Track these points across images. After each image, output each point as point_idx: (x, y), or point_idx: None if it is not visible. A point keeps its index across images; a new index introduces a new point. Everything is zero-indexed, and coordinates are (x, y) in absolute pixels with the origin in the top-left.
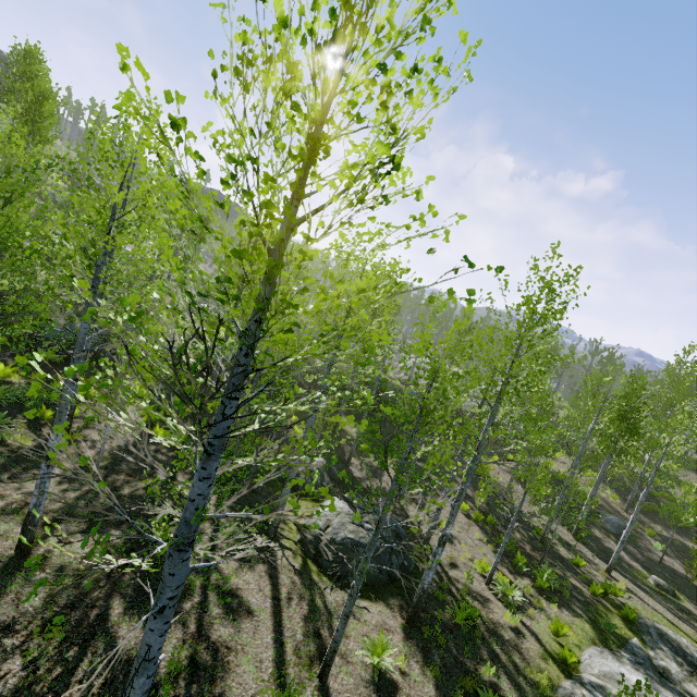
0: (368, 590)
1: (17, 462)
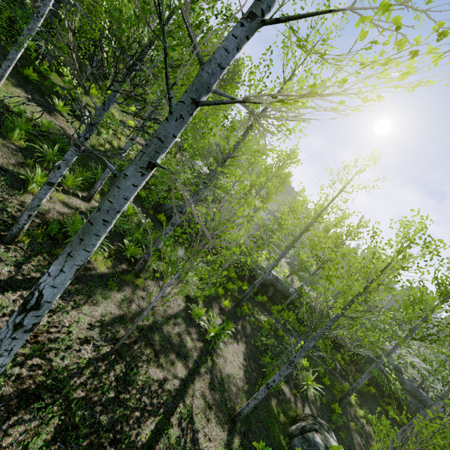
0: None
1: (79, 280)
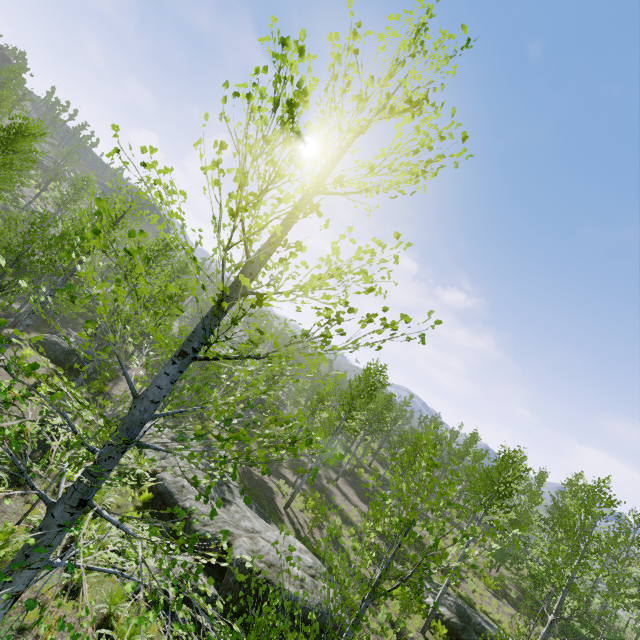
0: (51, 361)
1: None
